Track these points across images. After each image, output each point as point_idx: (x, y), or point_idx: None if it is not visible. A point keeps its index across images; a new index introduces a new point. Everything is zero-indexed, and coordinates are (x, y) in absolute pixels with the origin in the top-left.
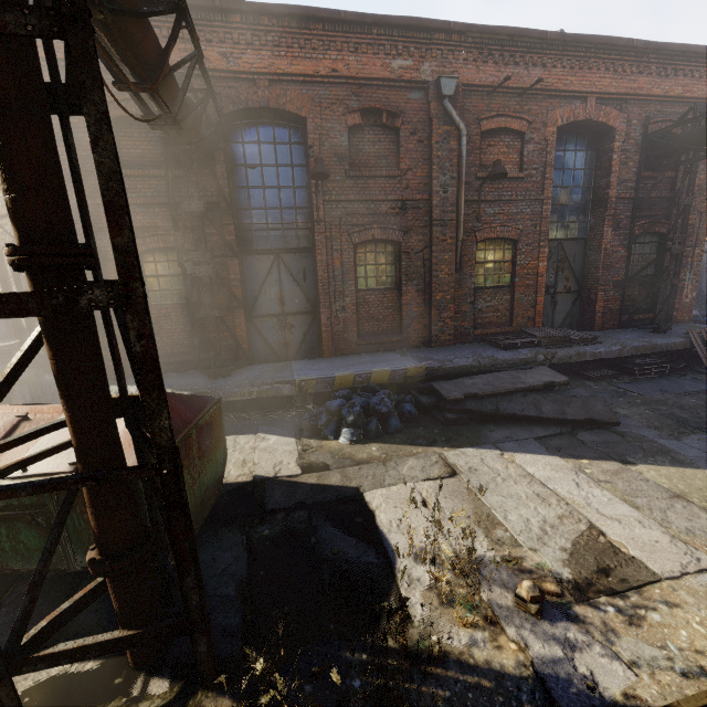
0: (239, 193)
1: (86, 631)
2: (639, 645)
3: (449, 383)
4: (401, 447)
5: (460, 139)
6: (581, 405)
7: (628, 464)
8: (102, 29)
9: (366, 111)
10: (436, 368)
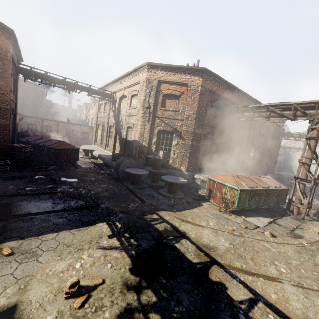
0: None
1: (284, 213)
2: None
3: None
4: None
5: (255, 125)
6: None
7: None
8: (281, 117)
9: None
10: None
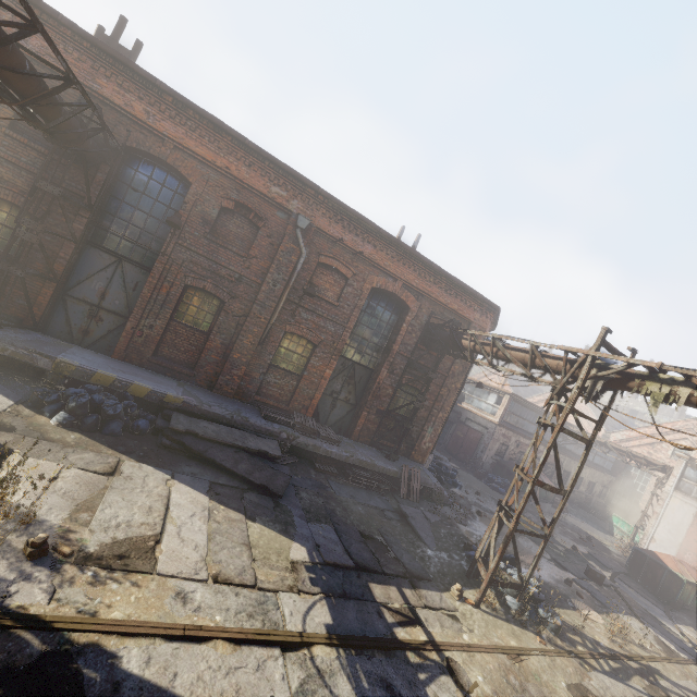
0: (112, 201)
1: None
2: (78, 594)
3: (187, 418)
4: (98, 445)
5: (300, 258)
6: (269, 475)
7: (250, 520)
8: None
9: (241, 204)
10: (193, 405)
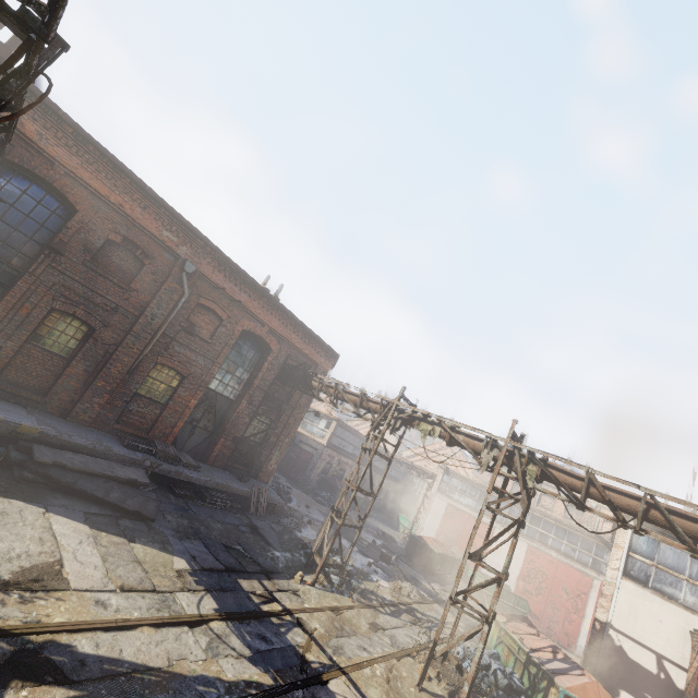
0: None
1: None
2: (14, 611)
3: (50, 450)
4: None
5: (182, 297)
6: (141, 501)
7: (132, 542)
8: None
9: (129, 239)
10: (52, 435)
